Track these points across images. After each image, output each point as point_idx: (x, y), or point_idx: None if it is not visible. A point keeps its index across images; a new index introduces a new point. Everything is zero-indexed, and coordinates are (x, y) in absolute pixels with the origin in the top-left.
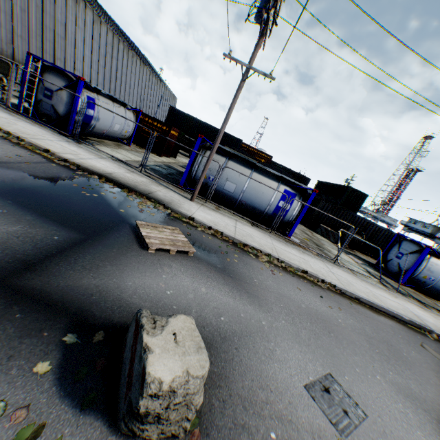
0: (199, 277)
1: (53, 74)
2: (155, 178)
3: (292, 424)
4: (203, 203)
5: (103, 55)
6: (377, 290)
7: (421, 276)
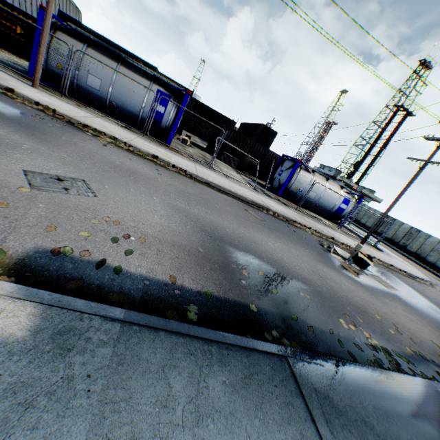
0: None
1: None
2: None
3: None
4: (58, 96)
5: None
6: (240, 187)
7: (294, 187)
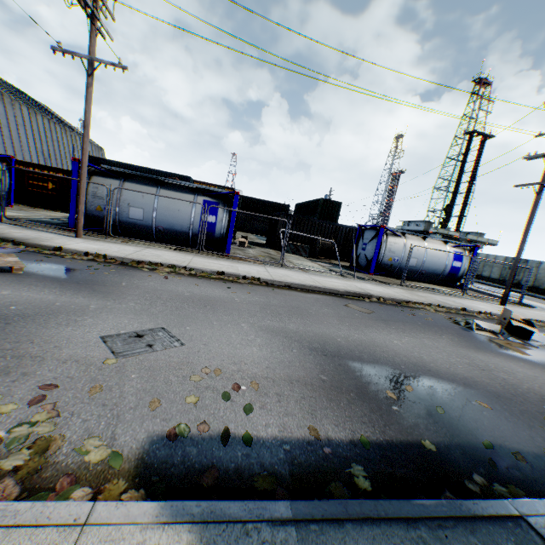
0: (13, 285)
1: None
2: (27, 225)
3: (38, 358)
4: (102, 239)
5: None
6: (325, 278)
7: (387, 259)
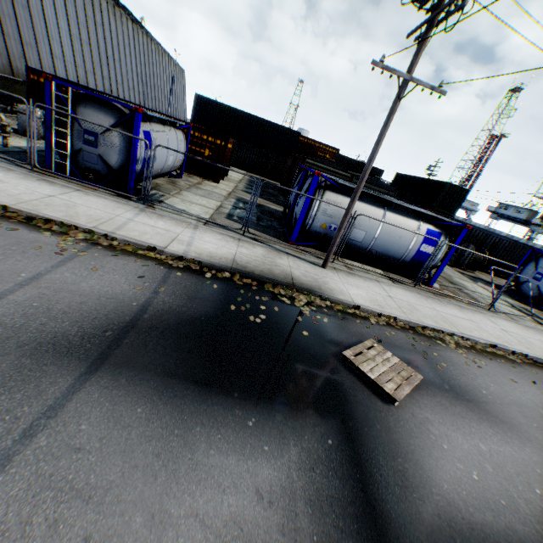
0: (458, 423)
1: (92, 107)
2: (261, 239)
3: None
4: (331, 264)
5: (83, 24)
6: None
7: None
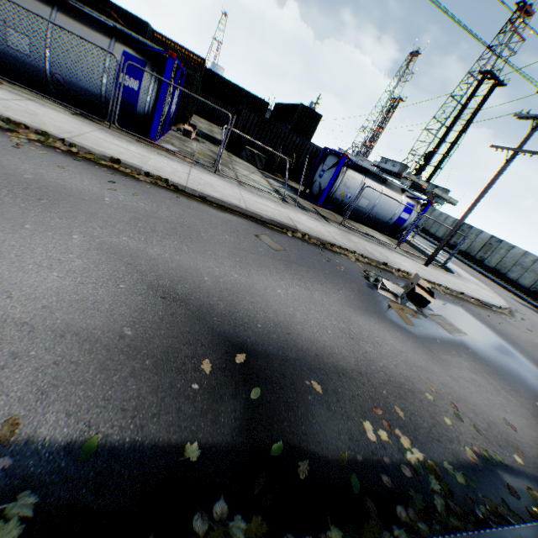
0: None
1: None
2: None
3: None
4: None
5: None
6: (259, 199)
7: (339, 193)
